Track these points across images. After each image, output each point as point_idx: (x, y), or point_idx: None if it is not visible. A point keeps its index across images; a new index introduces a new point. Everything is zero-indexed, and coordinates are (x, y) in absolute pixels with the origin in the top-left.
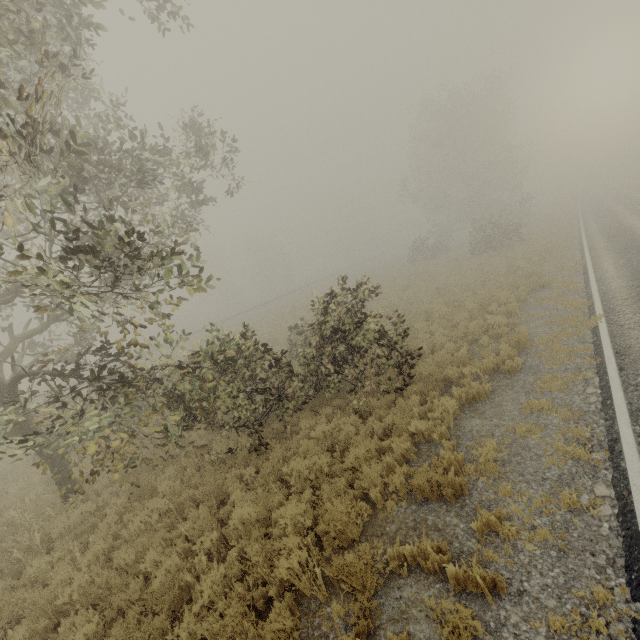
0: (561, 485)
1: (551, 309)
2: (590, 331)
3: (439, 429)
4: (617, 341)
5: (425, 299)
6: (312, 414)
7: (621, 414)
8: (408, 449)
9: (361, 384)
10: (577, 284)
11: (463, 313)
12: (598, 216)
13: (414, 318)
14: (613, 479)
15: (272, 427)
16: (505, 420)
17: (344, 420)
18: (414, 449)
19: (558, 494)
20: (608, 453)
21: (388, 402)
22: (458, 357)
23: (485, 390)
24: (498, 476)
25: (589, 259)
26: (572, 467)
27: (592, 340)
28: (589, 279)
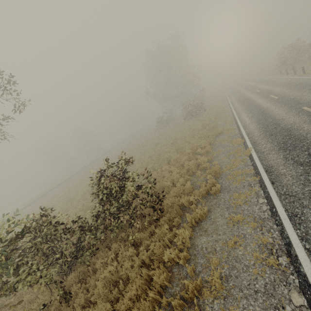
0: (269, 297)
1: (226, 146)
2: (248, 157)
3: (182, 254)
4: (264, 163)
5: (166, 150)
6: (105, 252)
7: (285, 220)
8: (165, 277)
9: (134, 221)
10: (234, 130)
11: (185, 156)
12: (234, 94)
13: (162, 163)
14: (300, 285)
15: (79, 271)
16: (220, 234)
17: (125, 253)
18: (169, 274)
19: (269, 308)
20: (289, 259)
21: (150, 233)
22: (186, 189)
23: (204, 212)
24: (226, 294)
25: (236, 115)
26: (270, 275)
27: (251, 163)
28: (239, 126)
